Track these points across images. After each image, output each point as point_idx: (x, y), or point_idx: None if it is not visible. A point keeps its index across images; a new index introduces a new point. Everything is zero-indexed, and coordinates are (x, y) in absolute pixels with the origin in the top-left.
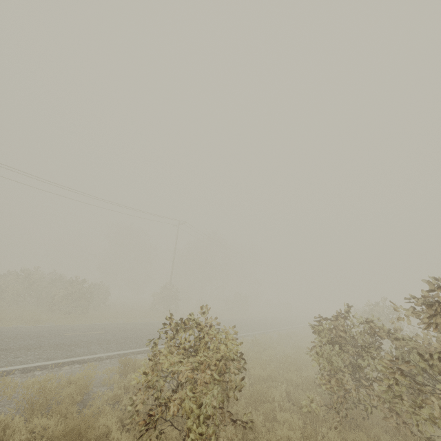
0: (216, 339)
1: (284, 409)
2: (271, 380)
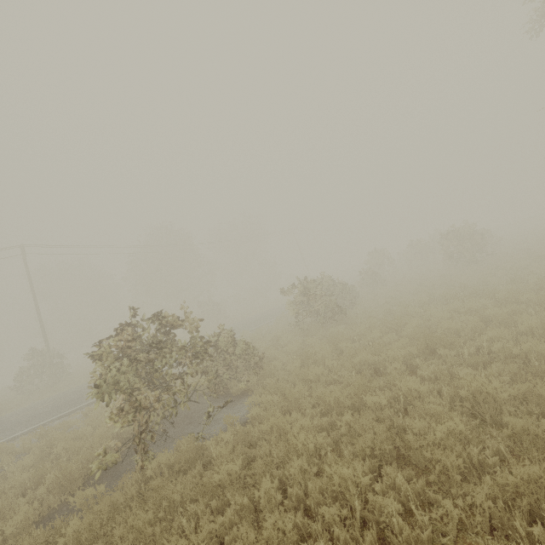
0: None
1: None
2: None
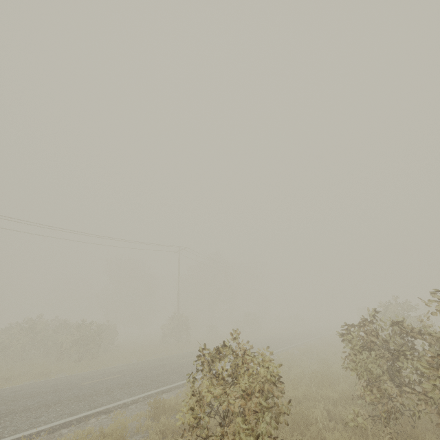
0: (255, 363)
1: (329, 429)
2: (307, 400)
